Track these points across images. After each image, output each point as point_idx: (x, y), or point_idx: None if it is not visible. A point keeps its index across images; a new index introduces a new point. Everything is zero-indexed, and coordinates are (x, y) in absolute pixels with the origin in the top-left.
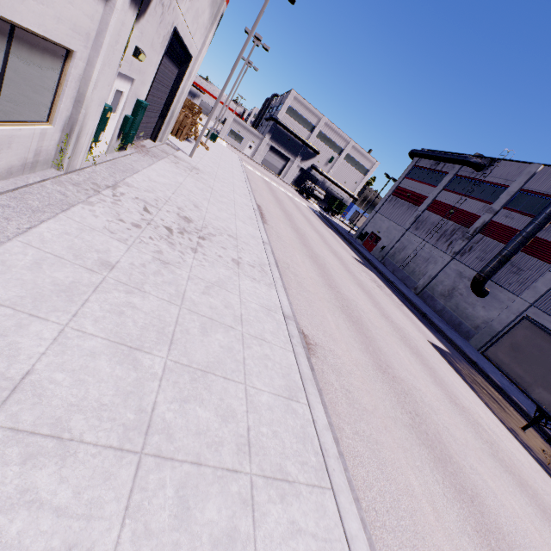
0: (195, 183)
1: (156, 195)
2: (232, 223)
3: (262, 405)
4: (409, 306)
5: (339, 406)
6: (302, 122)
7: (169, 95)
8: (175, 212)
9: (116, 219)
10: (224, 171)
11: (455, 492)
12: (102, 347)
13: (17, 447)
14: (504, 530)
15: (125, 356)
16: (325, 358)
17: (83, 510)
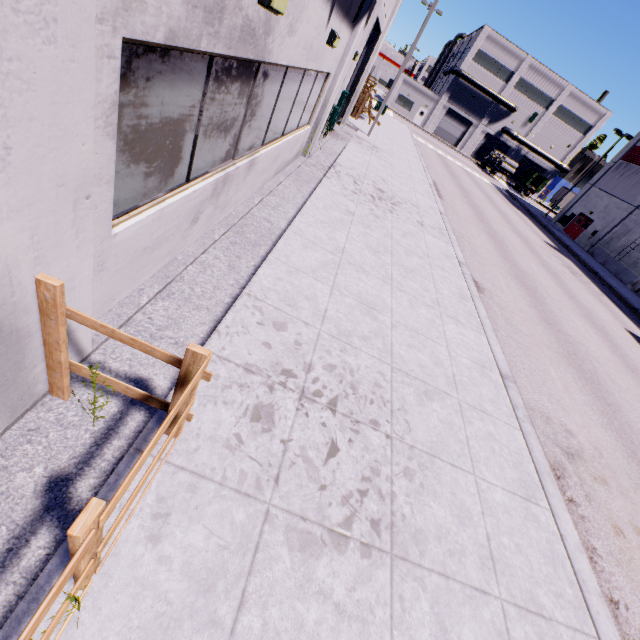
0: (378, 161)
1: (357, 172)
2: (413, 195)
3: (444, 294)
4: (614, 299)
5: (498, 322)
6: (495, 70)
7: (355, 76)
8: (371, 185)
9: (343, 188)
10: (397, 148)
11: (592, 394)
12: (363, 247)
13: (352, 267)
14: (635, 428)
15: (374, 253)
16: (490, 298)
17: (378, 290)
